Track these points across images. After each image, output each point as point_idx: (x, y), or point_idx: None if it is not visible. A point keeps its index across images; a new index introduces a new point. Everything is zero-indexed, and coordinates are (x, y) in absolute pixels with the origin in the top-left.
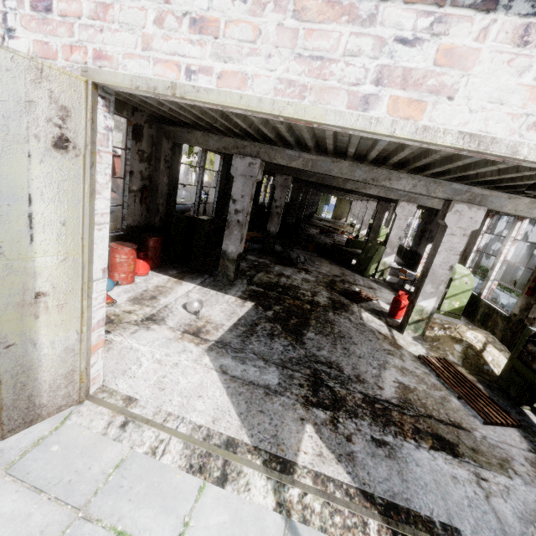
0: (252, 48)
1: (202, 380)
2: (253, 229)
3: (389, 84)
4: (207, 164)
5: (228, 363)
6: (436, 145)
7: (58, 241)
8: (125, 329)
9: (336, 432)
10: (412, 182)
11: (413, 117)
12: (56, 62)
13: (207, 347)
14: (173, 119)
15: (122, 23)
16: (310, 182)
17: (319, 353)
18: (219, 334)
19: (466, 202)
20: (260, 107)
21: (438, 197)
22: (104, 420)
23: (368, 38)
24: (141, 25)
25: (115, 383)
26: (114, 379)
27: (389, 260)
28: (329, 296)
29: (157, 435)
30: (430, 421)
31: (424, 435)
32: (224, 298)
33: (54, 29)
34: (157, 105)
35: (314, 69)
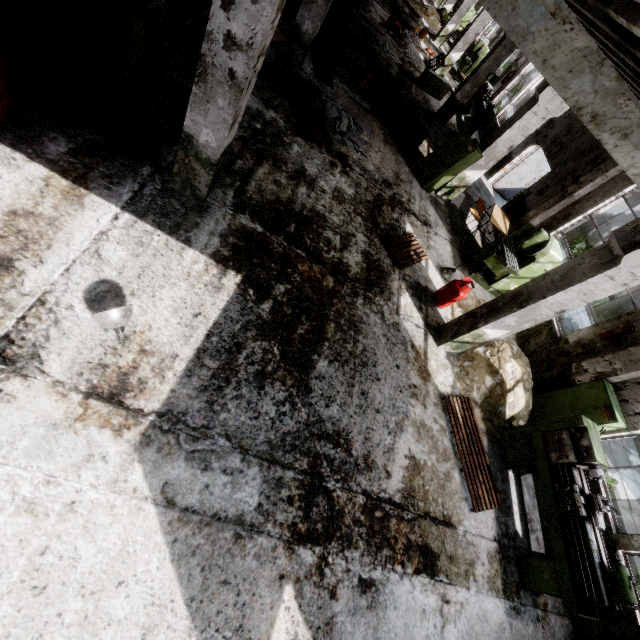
0: None
1: (125, 538)
2: None
3: None
4: None
5: (178, 477)
6: None
7: None
8: None
9: (320, 587)
10: None
11: None
12: None
13: (139, 435)
14: None
15: None
16: None
17: (327, 414)
18: (166, 390)
19: None
20: None
21: None
22: None
23: None
24: None
25: None
26: None
27: (472, 175)
28: (366, 247)
29: None
30: (424, 524)
31: (413, 552)
32: (181, 262)
33: None
34: None
35: None
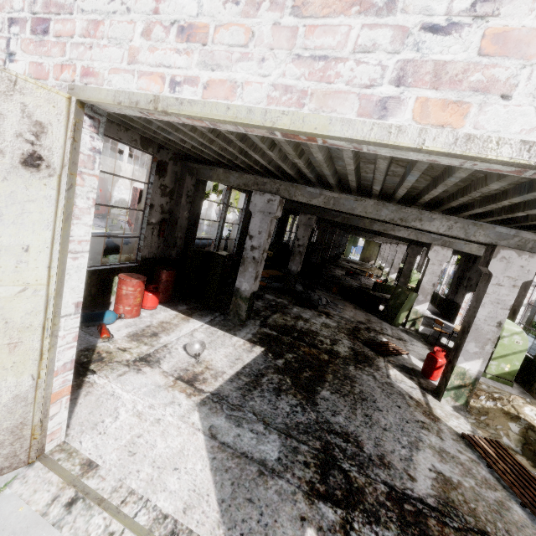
0: (243, 52)
1: (183, 445)
2: (275, 267)
3: (415, 83)
4: (235, 203)
5: (220, 424)
6: (486, 161)
7: (17, 269)
8: (113, 370)
9: None
10: (447, 223)
11: (450, 124)
12: (47, 82)
13: (199, 399)
14: (197, 157)
15: (111, 38)
16: (336, 223)
17: (334, 420)
18: (217, 384)
19: (514, 248)
20: (249, 118)
21: (479, 241)
22: (49, 493)
23: (385, 30)
24: (129, 38)
25: (80, 441)
26: (80, 434)
27: (421, 308)
28: (351, 345)
29: (107, 525)
30: None
31: None
32: (231, 340)
33: (49, 50)
34: (180, 141)
35: (316, 71)
